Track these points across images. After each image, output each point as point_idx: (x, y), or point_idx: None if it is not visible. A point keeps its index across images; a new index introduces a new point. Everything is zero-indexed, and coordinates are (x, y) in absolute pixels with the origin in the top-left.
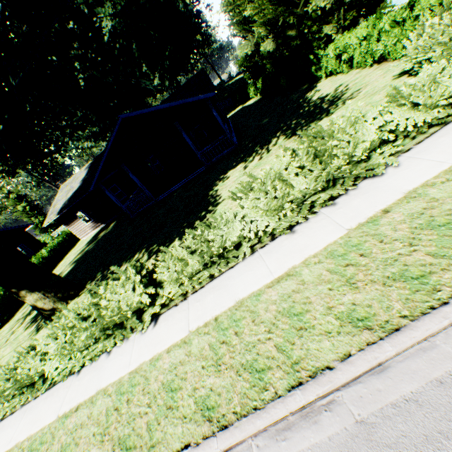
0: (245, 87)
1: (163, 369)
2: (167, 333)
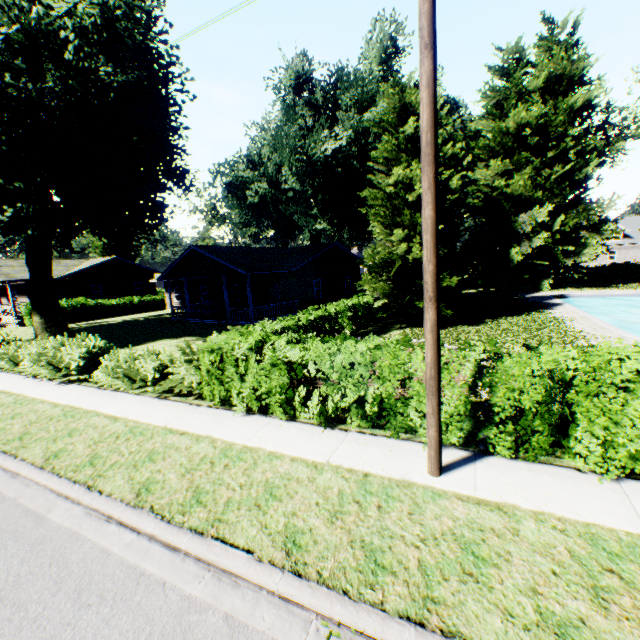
0: None
1: None
2: None
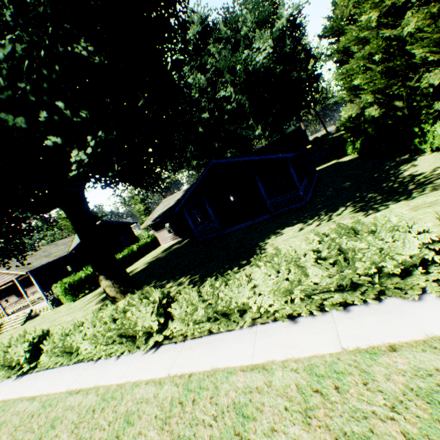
0: (344, 143)
1: (135, 397)
2: (155, 365)
